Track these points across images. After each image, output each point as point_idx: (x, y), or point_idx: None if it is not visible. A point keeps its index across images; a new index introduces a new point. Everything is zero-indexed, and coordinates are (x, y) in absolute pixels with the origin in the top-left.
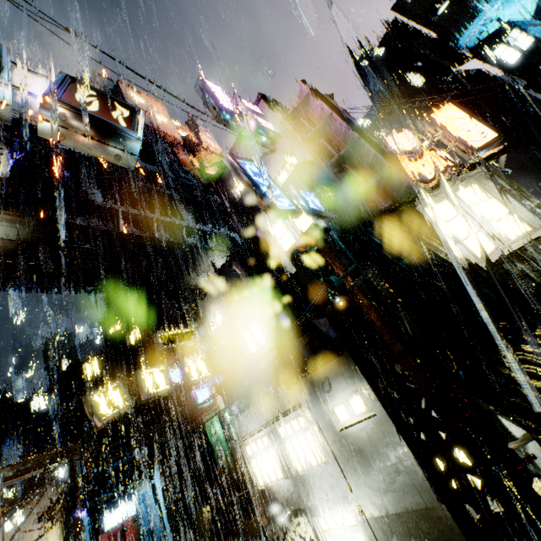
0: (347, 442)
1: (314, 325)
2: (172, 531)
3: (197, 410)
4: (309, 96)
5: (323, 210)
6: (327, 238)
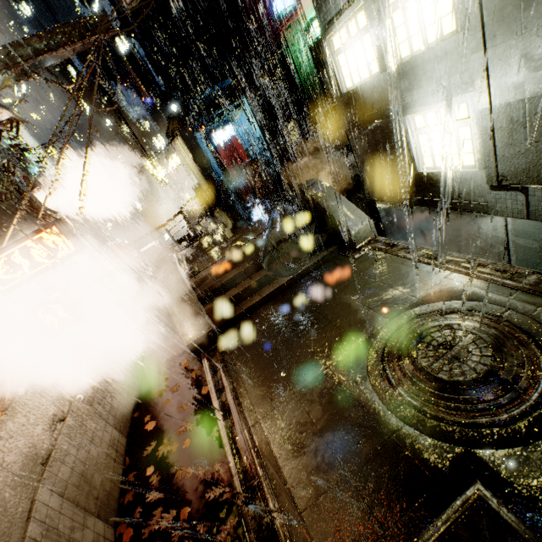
0: None
1: None
2: (269, 146)
3: (276, 21)
4: None
5: None
6: None
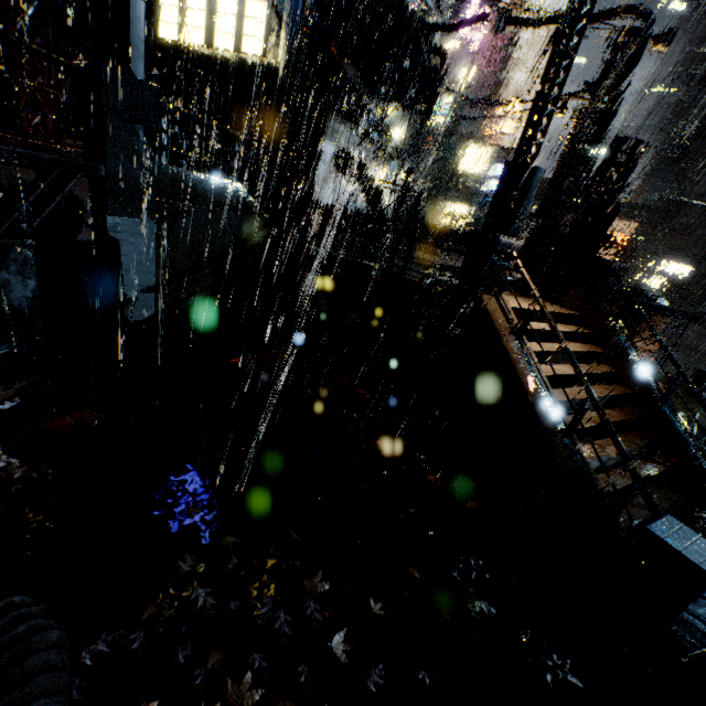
0: (400, 183)
1: (419, 147)
2: None
3: None
4: (505, 46)
5: (448, 118)
6: (440, 129)
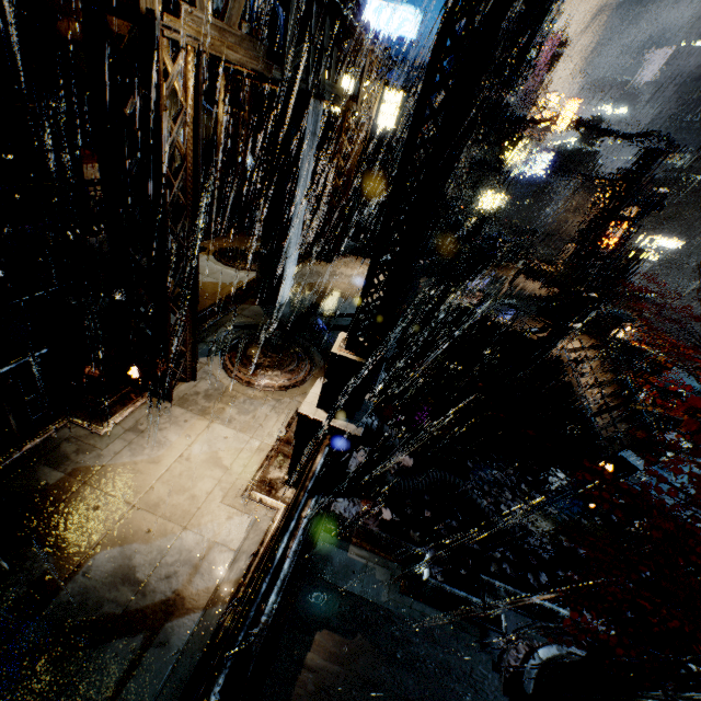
0: None
1: None
2: None
3: None
4: (556, 47)
5: None
6: None
